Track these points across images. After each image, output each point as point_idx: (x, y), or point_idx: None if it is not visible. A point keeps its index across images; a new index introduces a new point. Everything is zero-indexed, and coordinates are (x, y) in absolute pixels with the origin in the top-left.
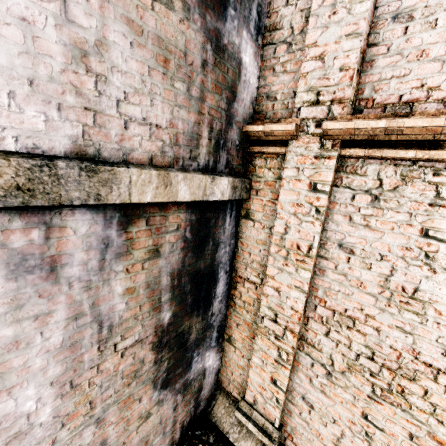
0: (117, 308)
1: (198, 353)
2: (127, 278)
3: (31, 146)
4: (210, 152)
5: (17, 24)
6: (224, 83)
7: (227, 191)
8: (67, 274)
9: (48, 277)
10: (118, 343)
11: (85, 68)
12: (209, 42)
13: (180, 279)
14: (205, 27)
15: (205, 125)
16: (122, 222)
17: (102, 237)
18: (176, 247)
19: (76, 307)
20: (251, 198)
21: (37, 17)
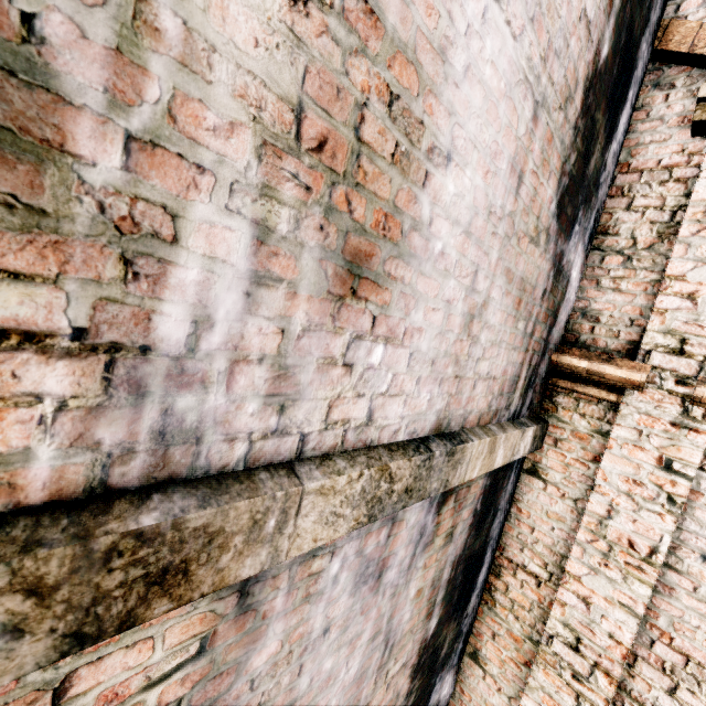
0: (403, 619)
1: (440, 677)
2: (422, 575)
3: (412, 431)
4: (521, 394)
5: (443, 306)
6: (551, 309)
7: (528, 445)
8: (386, 579)
9: (374, 585)
10: (390, 669)
11: (468, 333)
12: (553, 268)
13: (457, 569)
14: (555, 253)
15: (526, 362)
16: (439, 503)
17: (421, 525)
18: (466, 525)
19: (378, 623)
20: (544, 447)
21: (456, 294)
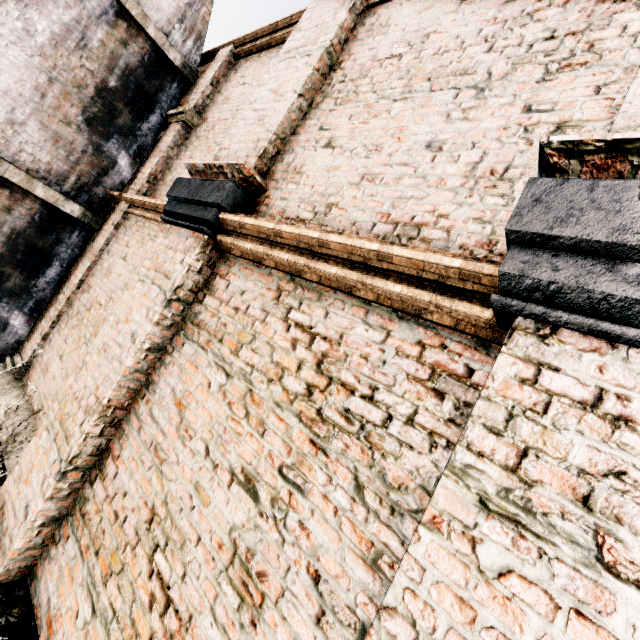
0: None
1: (9, 303)
2: None
3: None
4: (74, 188)
5: None
6: (98, 165)
7: (77, 213)
8: None
9: None
10: None
11: (11, 127)
12: (92, 146)
13: (18, 238)
14: (91, 140)
15: (75, 175)
16: None
17: None
18: (24, 218)
19: None
20: (100, 230)
21: (1, 109)
